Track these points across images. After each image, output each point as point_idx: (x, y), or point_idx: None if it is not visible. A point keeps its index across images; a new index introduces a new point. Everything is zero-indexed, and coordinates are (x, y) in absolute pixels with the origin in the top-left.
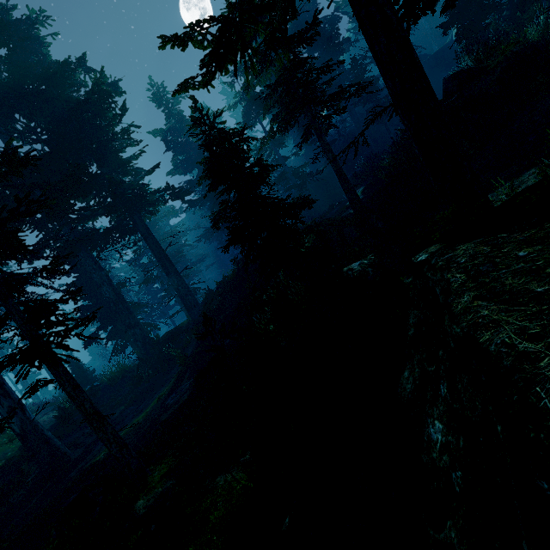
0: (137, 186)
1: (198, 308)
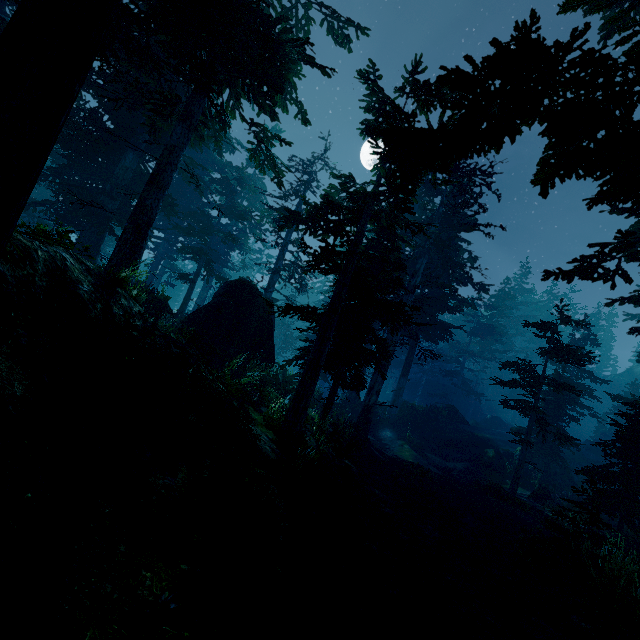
0: (441, 325)
1: (398, 409)
